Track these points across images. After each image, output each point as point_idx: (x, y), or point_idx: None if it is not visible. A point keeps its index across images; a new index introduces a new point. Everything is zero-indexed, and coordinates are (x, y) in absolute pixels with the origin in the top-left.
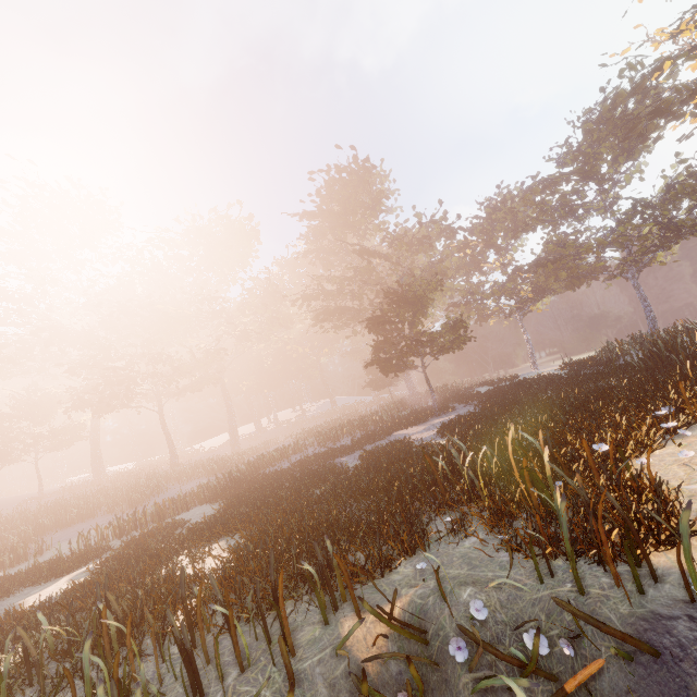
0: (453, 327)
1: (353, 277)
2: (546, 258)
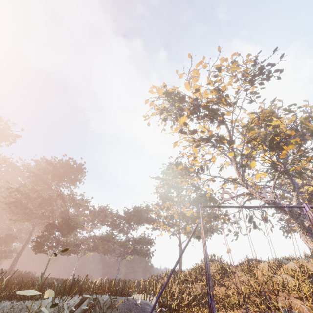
0: (75, 245)
1: (46, 198)
2: (106, 238)
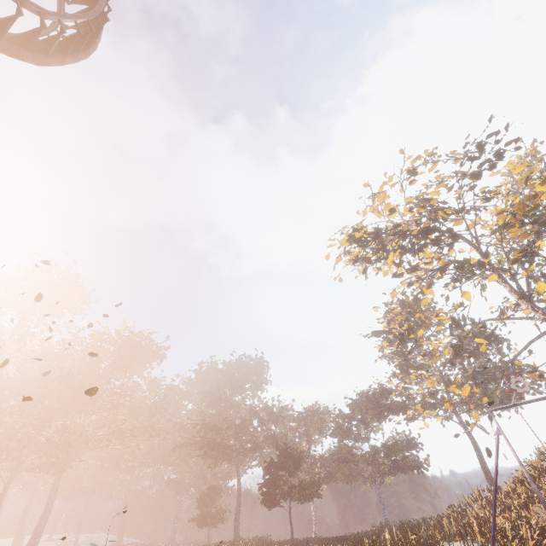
0: (312, 484)
1: (239, 424)
2: (341, 457)
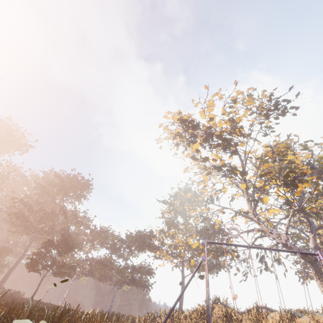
0: (71, 266)
1: (48, 212)
2: (104, 262)
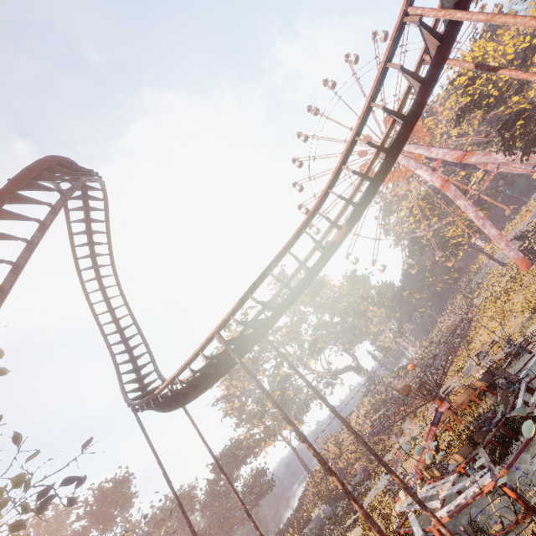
0: None
1: None
2: (220, 519)
